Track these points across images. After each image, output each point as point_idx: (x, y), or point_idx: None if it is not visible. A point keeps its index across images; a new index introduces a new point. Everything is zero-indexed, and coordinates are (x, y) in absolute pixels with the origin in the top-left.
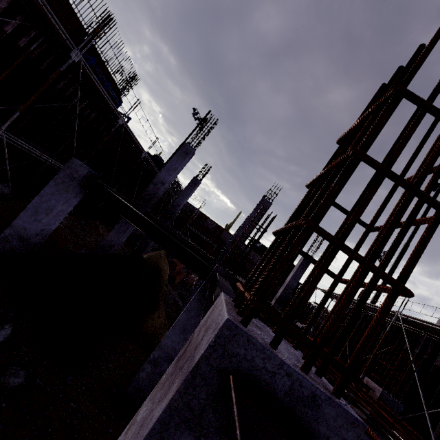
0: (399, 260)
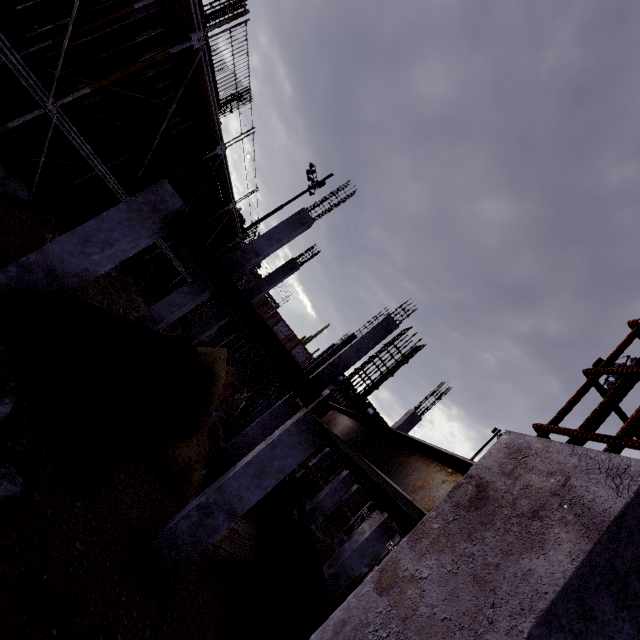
0: None
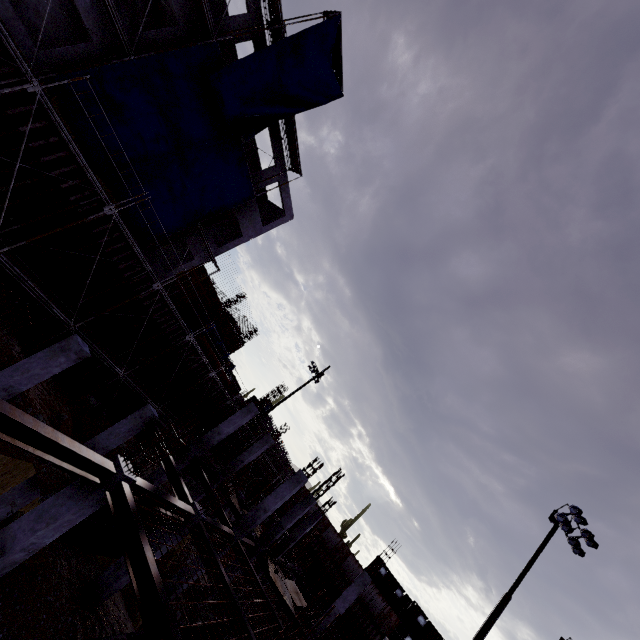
0: (493, 617)
